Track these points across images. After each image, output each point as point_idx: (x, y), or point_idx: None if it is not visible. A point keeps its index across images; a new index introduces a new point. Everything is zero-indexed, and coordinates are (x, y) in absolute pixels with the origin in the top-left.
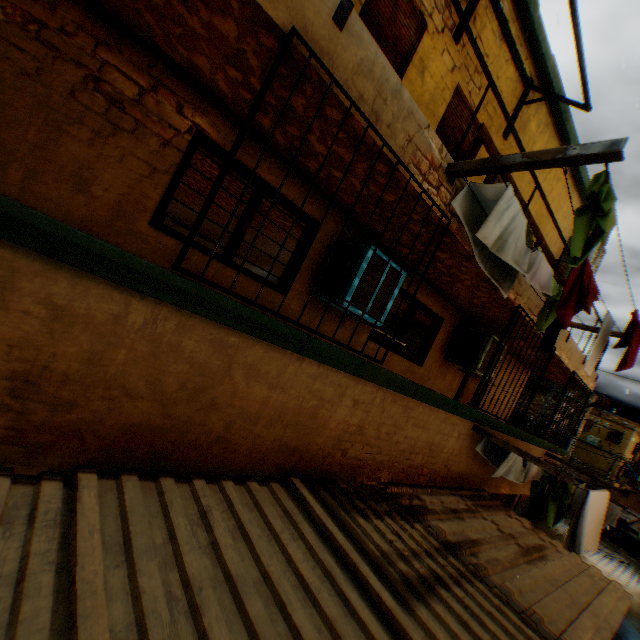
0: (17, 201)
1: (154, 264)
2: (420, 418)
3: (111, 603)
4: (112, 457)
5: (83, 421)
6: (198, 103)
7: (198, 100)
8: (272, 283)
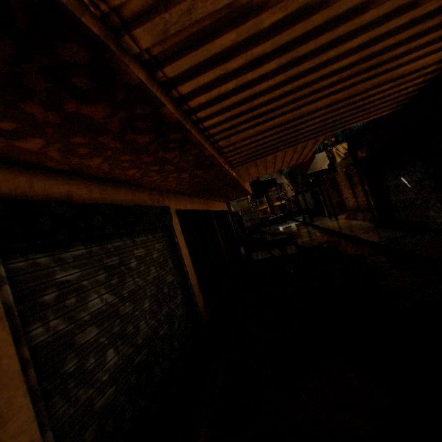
0: None
1: None
2: None
3: None
4: None
5: None
6: None
7: None
8: None
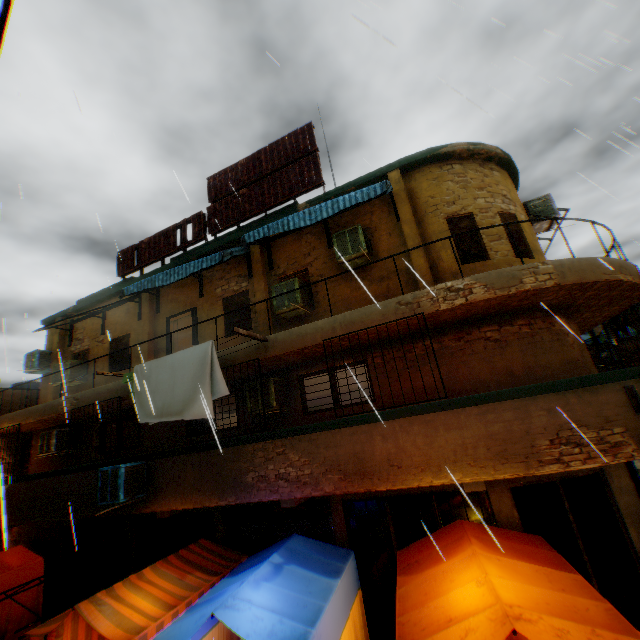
0: None
1: None
2: None
3: None
4: None
5: None
6: None
7: None
8: None
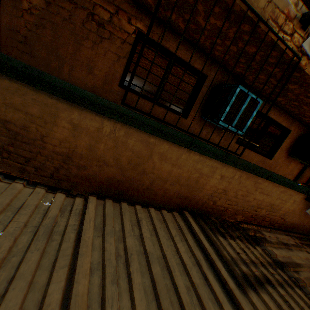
0: (54, 76)
1: (112, 102)
2: (265, 189)
3: (93, 251)
4: (102, 191)
5: (89, 174)
6: (138, 15)
7: (138, 13)
8: (179, 112)
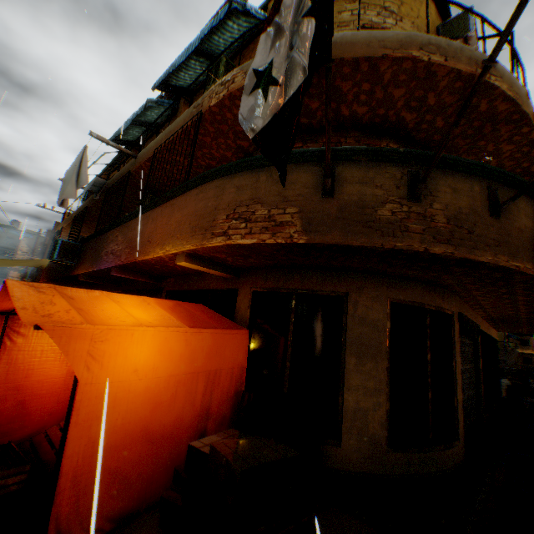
0: None
1: None
2: None
3: None
4: None
5: None
6: None
7: None
8: None
